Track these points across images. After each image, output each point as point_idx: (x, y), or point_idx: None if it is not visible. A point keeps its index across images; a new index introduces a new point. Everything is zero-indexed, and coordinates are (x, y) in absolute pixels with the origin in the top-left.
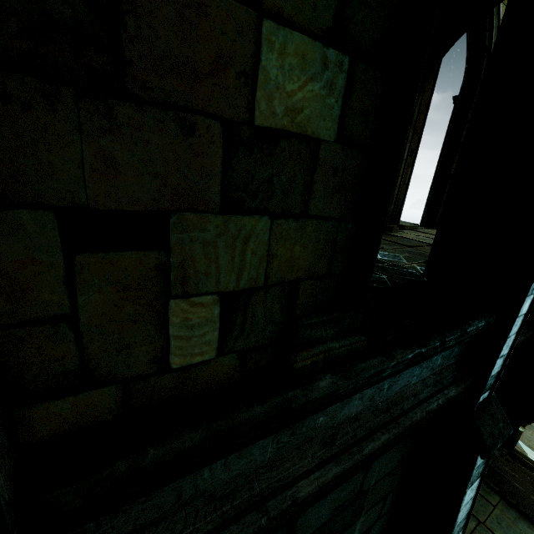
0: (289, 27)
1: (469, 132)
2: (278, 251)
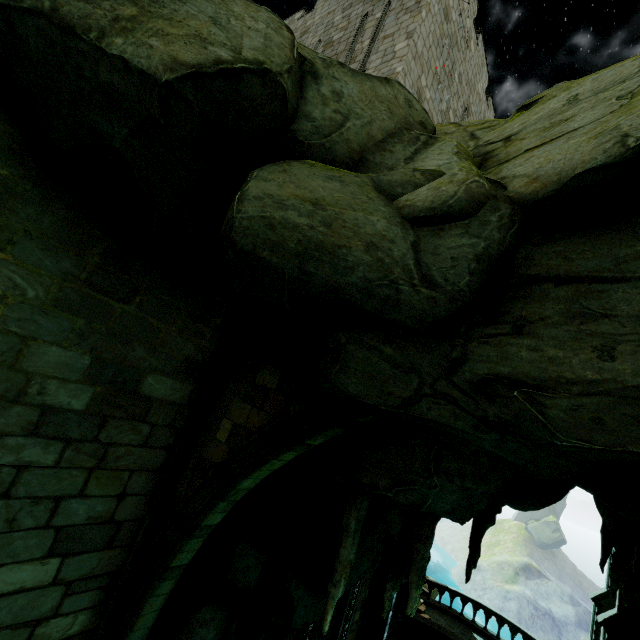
0: (357, 611)
1: (375, 578)
2: (351, 636)
